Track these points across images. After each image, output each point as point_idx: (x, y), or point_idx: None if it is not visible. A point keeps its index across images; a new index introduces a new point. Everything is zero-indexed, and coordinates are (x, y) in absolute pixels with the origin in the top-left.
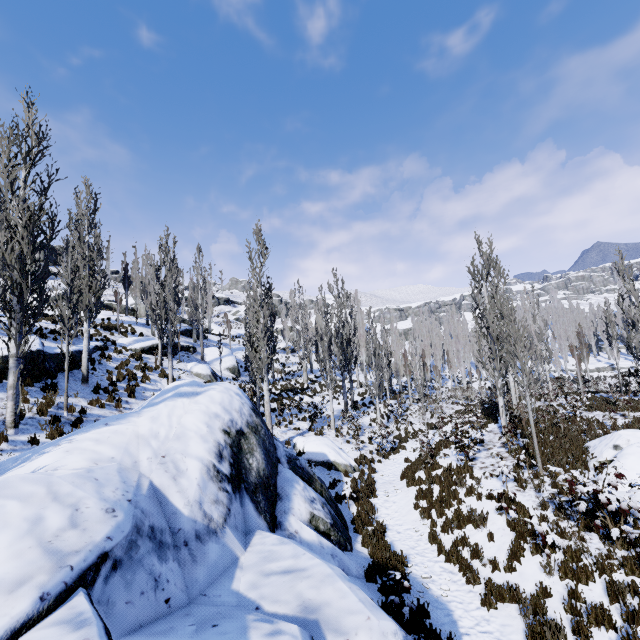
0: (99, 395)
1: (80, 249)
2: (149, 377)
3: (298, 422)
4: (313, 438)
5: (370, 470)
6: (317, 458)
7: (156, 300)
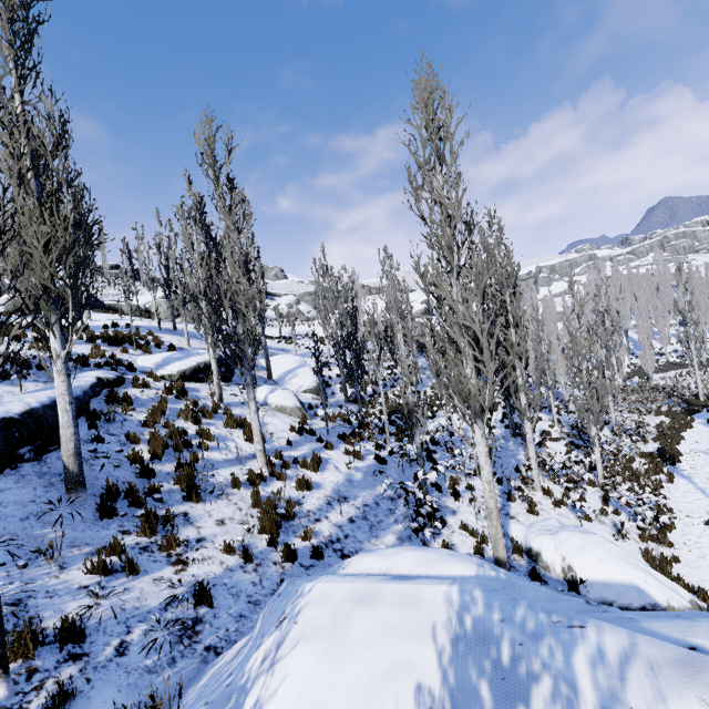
0: (117, 518)
1: (1, 133)
2: (211, 434)
3: (473, 481)
4: (577, 541)
5: (700, 596)
6: (625, 600)
7: (196, 283)
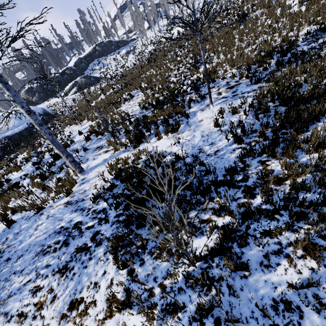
0: None
1: None
2: None
3: None
4: None
5: None
6: None
7: None
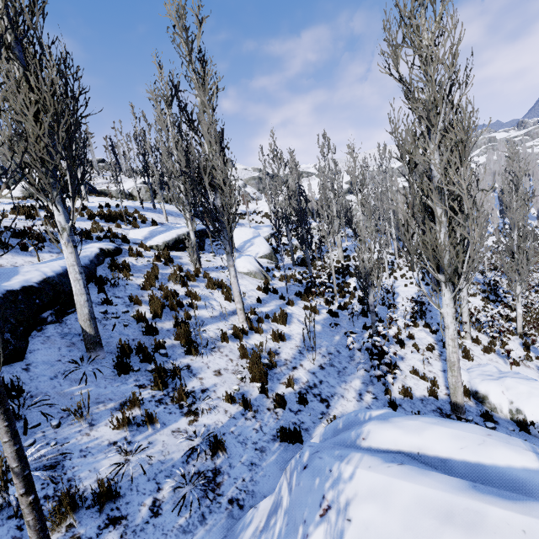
0: (132, 374)
1: None
2: (197, 295)
3: (411, 331)
4: (523, 387)
5: None
6: None
7: (172, 165)
